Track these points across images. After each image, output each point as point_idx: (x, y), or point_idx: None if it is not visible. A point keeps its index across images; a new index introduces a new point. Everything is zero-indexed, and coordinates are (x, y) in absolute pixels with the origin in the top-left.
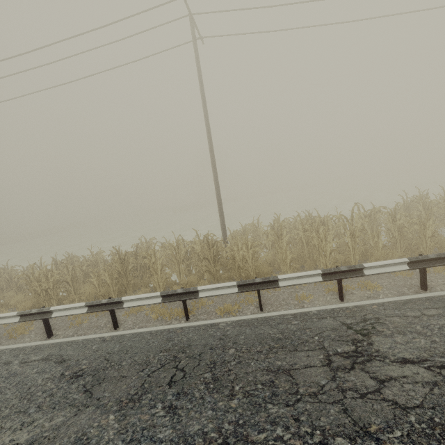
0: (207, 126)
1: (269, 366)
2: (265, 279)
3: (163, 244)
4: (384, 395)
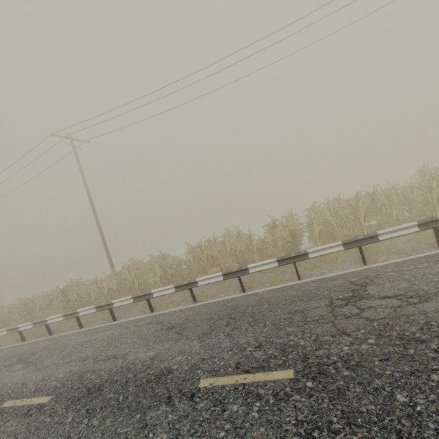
0: (90, 203)
1: None
2: (41, 320)
3: None
4: None
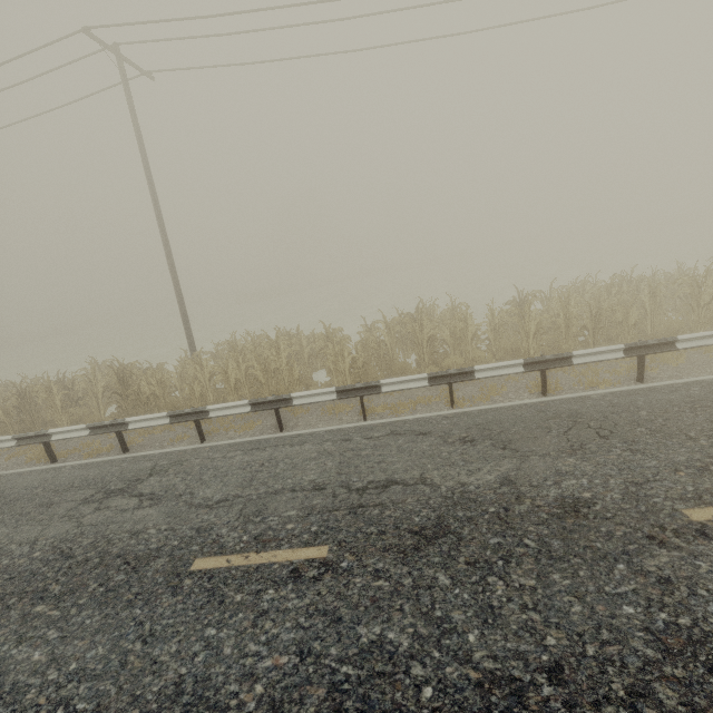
0: (156, 211)
1: (46, 501)
2: (114, 421)
3: (105, 370)
4: (83, 519)
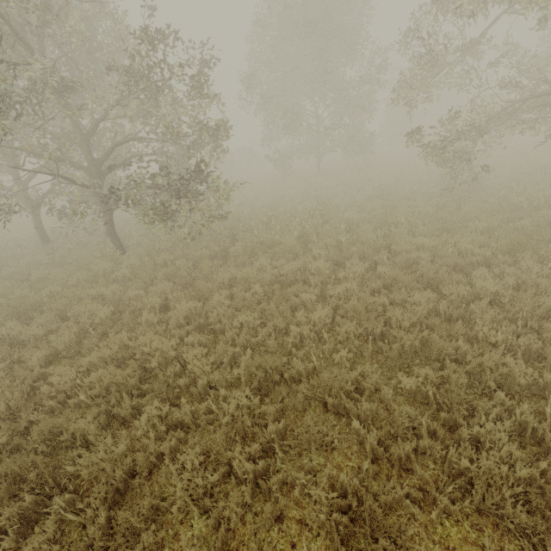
0: None
1: None
2: None
3: None
4: None
